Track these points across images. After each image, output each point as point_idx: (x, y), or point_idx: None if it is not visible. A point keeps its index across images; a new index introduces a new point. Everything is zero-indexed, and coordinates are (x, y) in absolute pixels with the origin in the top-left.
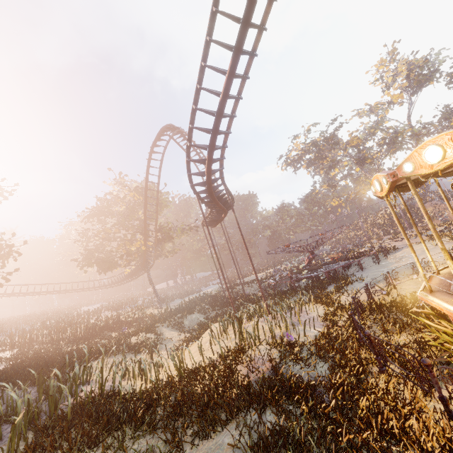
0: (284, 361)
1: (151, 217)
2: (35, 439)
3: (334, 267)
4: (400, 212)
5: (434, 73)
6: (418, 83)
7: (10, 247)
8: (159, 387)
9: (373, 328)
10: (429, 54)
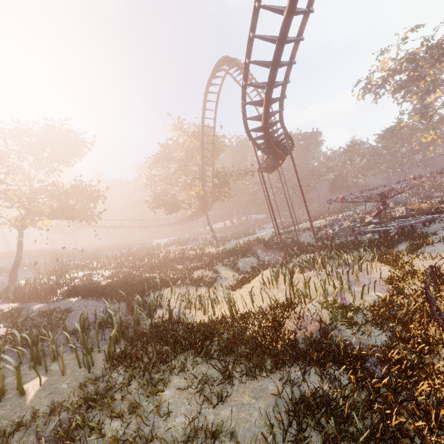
0: (335, 323)
1: (207, 163)
2: (125, 348)
3: (410, 222)
4: None
5: None
6: None
7: (97, 192)
8: (214, 323)
9: None
10: None
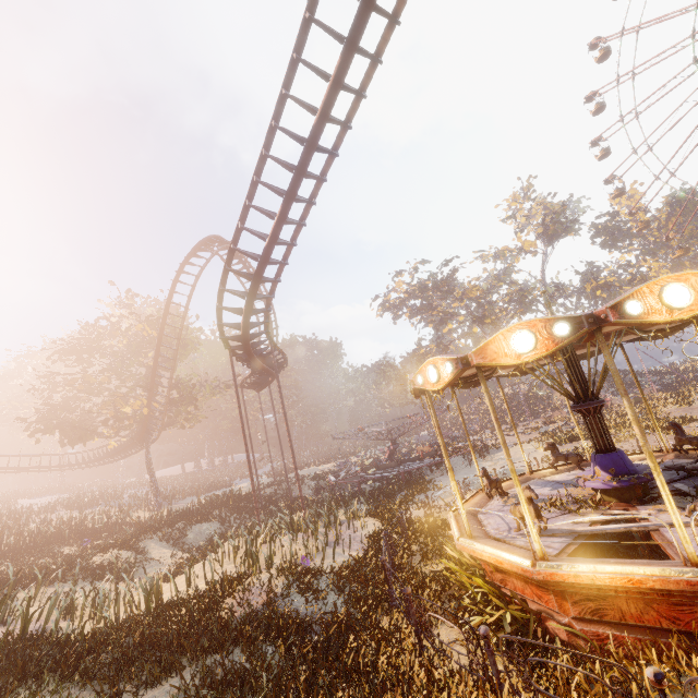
0: (289, 593)
1: (164, 366)
2: None
3: (414, 466)
4: (523, 394)
5: (572, 225)
6: (554, 232)
7: None
8: (113, 627)
9: (418, 554)
10: (570, 200)
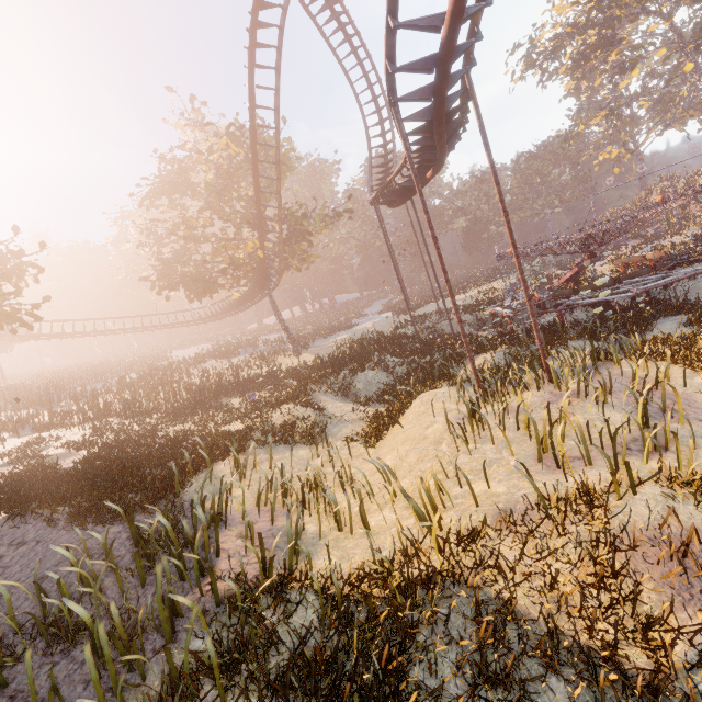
0: None
1: (268, 191)
2: None
3: (659, 282)
4: None
5: None
6: None
7: (17, 256)
8: (404, 580)
9: None
10: None
